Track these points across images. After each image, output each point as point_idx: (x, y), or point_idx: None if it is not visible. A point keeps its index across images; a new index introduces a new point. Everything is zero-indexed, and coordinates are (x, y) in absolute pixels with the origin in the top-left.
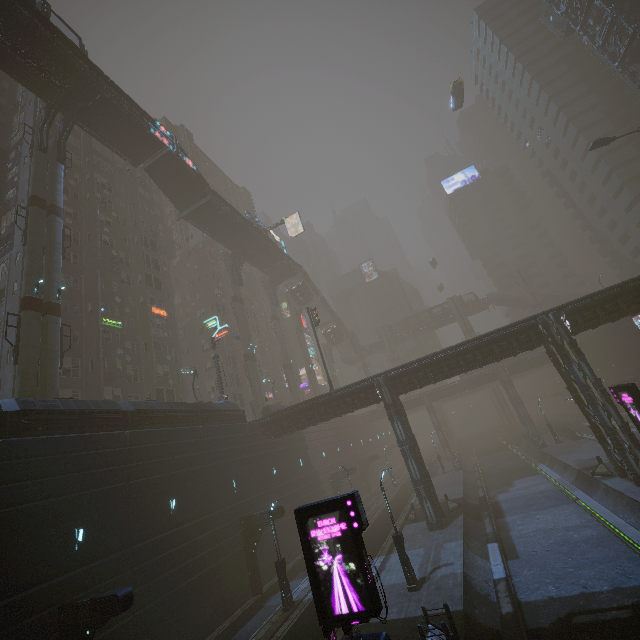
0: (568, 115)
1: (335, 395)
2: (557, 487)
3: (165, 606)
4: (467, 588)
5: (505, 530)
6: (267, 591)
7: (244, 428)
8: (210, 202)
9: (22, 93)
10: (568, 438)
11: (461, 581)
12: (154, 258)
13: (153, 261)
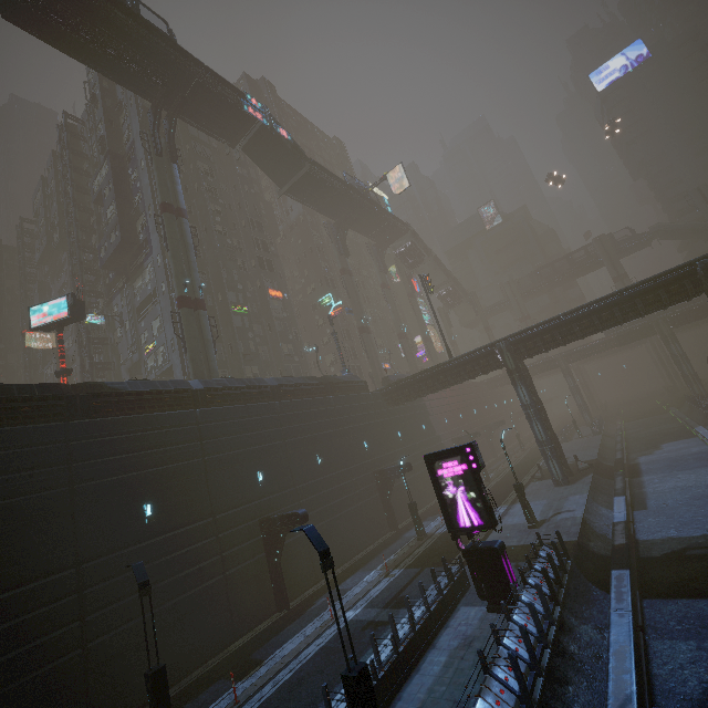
0: None
1: (454, 363)
2: None
3: (325, 529)
4: (585, 528)
5: (639, 487)
6: (402, 528)
7: (368, 397)
8: (308, 172)
9: (122, 91)
10: None
11: (579, 522)
12: (262, 240)
13: (262, 243)
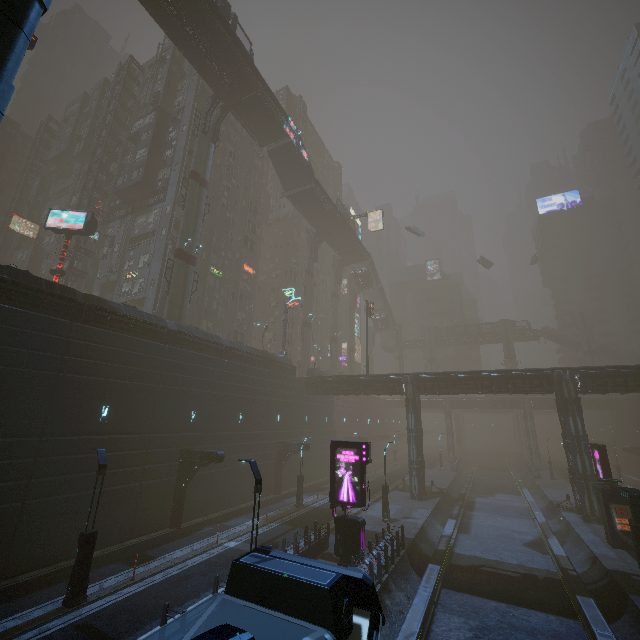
0: None
1: (369, 378)
2: (528, 507)
3: (227, 474)
4: (421, 532)
5: (468, 518)
6: (284, 494)
7: (293, 380)
8: (311, 189)
9: (189, 66)
10: (564, 479)
11: (419, 527)
12: (253, 222)
13: (252, 225)
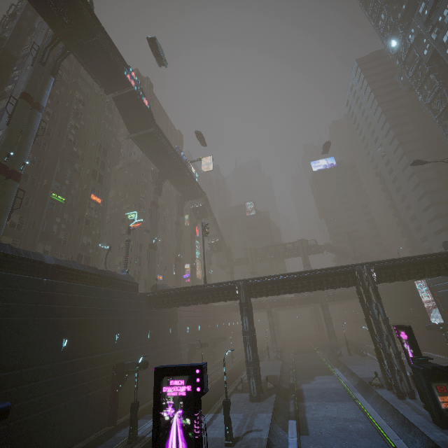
0: (400, 141)
1: (206, 288)
2: (344, 387)
3: (35, 422)
4: None
5: (303, 412)
6: (120, 424)
7: (135, 297)
8: (153, 132)
9: (39, 22)
10: (357, 354)
11: (265, 445)
12: (103, 160)
13: (101, 162)
